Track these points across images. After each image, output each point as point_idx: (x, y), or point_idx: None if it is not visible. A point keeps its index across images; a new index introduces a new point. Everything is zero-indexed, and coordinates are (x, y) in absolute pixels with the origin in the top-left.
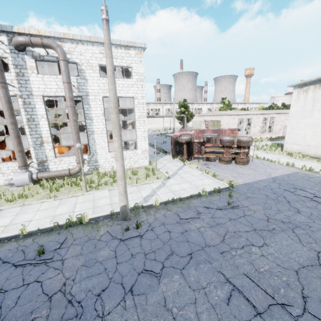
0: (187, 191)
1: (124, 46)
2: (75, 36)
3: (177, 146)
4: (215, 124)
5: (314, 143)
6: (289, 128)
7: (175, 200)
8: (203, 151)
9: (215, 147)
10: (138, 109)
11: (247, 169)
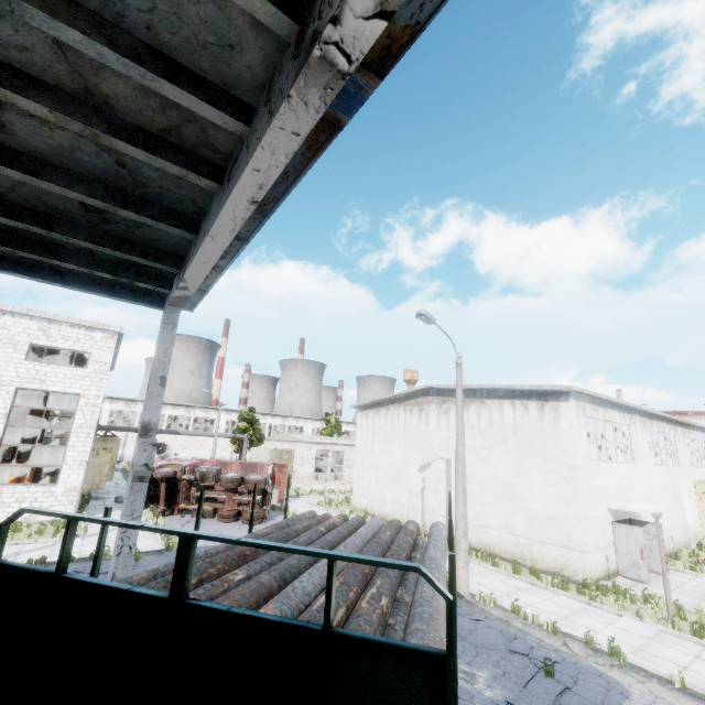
0: (81, 554)
1: (86, 326)
2: (3, 306)
3: (152, 485)
4: (283, 456)
5: (378, 493)
6: (356, 469)
7: (36, 564)
8: (193, 497)
9: (219, 490)
10: (82, 413)
11: (244, 530)
